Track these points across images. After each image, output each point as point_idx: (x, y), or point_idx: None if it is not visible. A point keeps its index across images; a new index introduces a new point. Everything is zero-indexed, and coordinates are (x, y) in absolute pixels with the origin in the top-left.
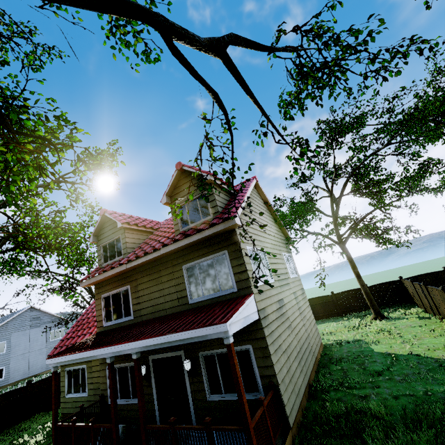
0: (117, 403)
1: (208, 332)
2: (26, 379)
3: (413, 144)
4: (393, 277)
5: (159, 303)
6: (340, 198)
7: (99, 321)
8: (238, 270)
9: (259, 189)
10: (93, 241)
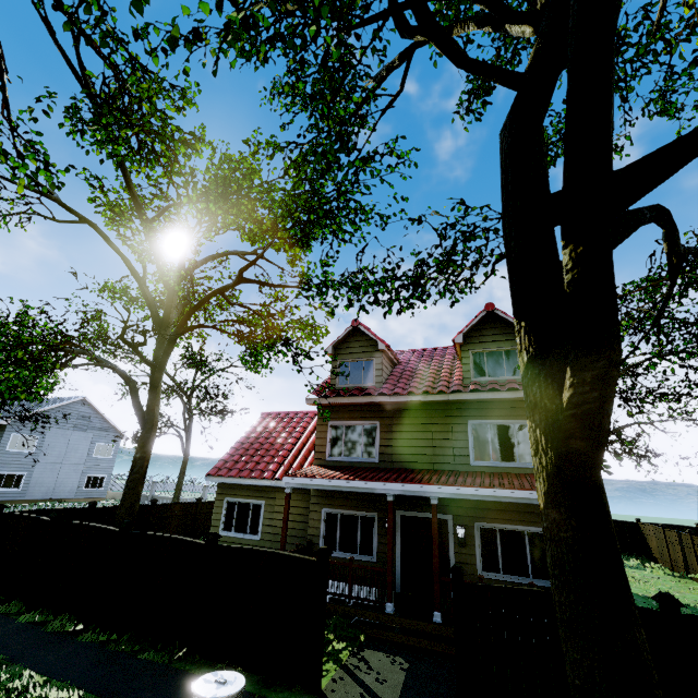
0: (393, 547)
1: None
2: (49, 502)
3: None
4: None
5: (424, 454)
6: None
7: (320, 452)
8: None
9: None
10: (331, 353)
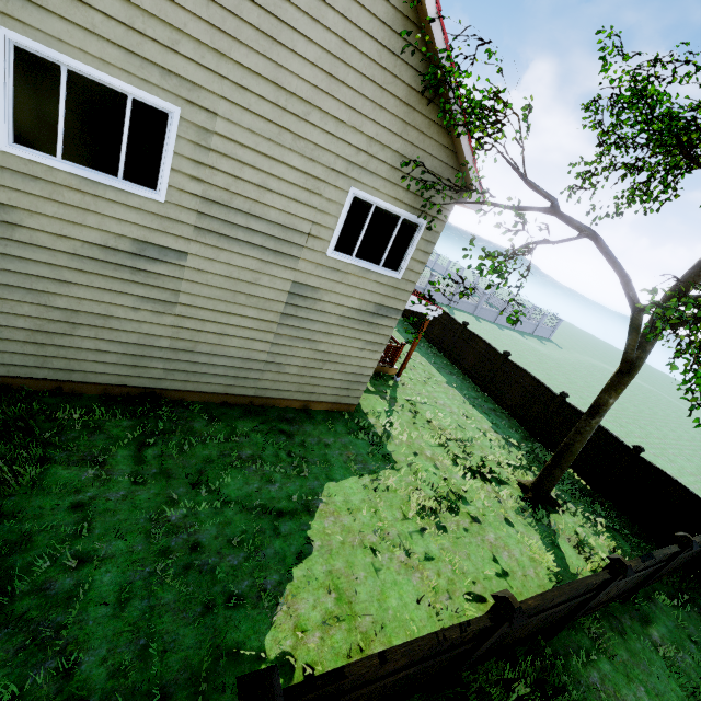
0: None
1: None
2: None
3: None
4: None
5: None
6: None
7: None
8: None
9: None
10: None
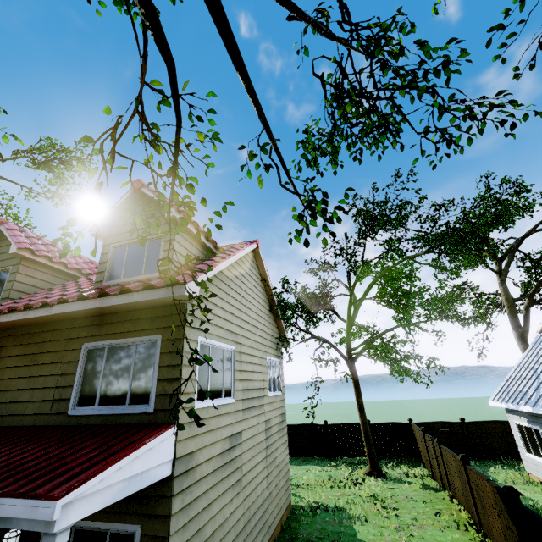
0: None
1: (15, 511)
2: None
3: (454, 260)
4: (401, 412)
5: (19, 400)
6: (361, 301)
7: None
8: (168, 374)
9: (258, 259)
10: None
